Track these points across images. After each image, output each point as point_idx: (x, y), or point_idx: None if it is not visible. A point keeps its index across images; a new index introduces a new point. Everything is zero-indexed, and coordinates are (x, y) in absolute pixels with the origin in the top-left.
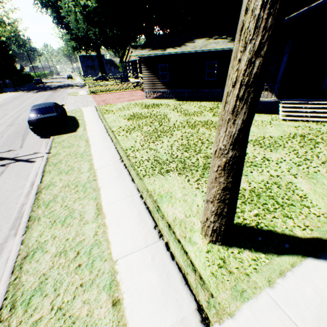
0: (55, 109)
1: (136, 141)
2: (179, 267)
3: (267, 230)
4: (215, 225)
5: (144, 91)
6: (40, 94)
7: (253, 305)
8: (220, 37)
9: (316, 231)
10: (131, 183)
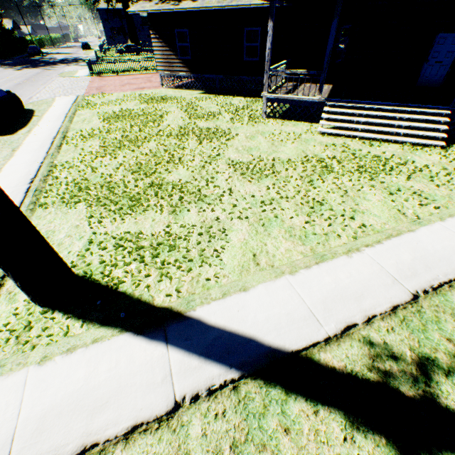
0: None
1: (80, 153)
2: None
3: (119, 293)
4: (13, 280)
5: None
6: (22, 73)
7: None
8: None
9: (183, 299)
10: None
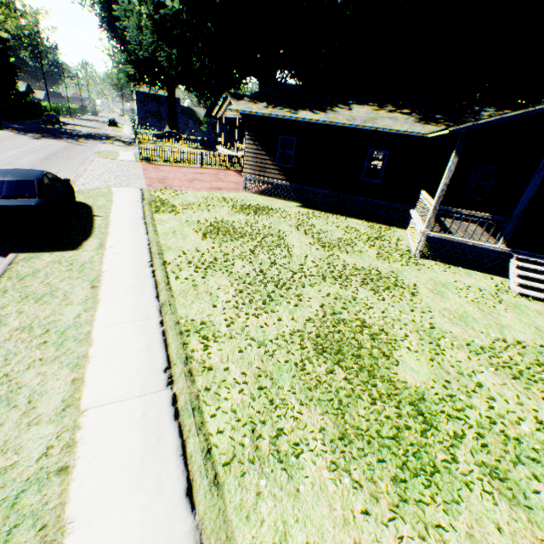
0: (41, 188)
1: (215, 304)
2: None
3: None
4: None
5: (241, 174)
6: (43, 143)
7: None
8: (398, 109)
9: None
10: (182, 508)
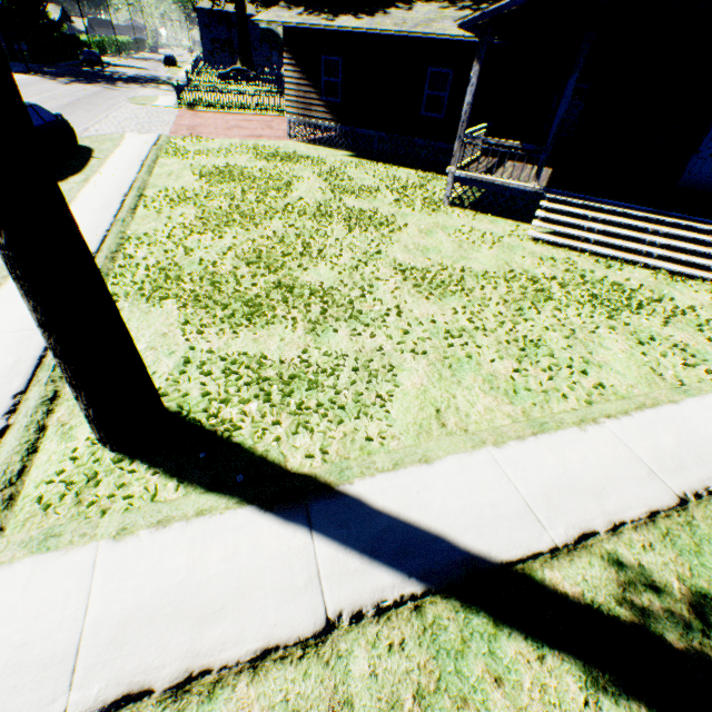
0: None
1: (167, 224)
2: None
3: (234, 444)
4: (82, 406)
5: None
6: (71, 89)
7: (47, 562)
8: (476, 4)
9: (332, 464)
10: None
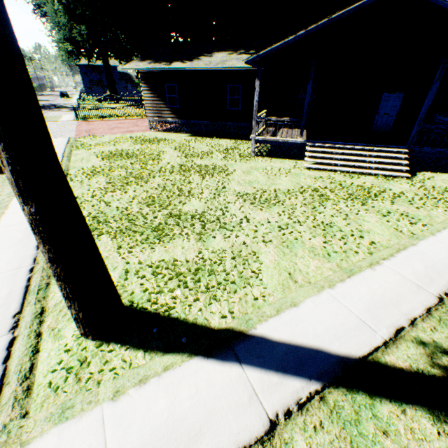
0: None
1: (89, 189)
2: (3, 375)
3: (173, 318)
4: (73, 312)
5: None
6: None
7: (68, 428)
8: (247, 51)
9: (239, 319)
10: (33, 249)
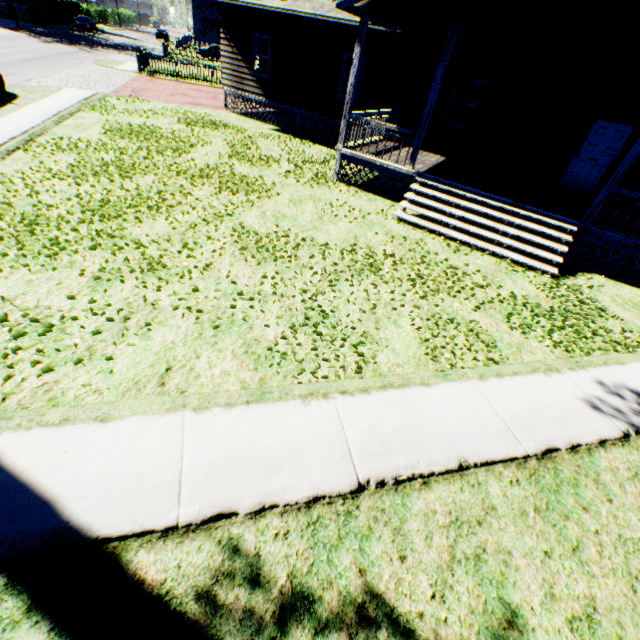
0: None
1: (32, 167)
2: None
3: None
4: None
5: None
6: (48, 47)
7: None
8: None
9: (1, 413)
10: None
